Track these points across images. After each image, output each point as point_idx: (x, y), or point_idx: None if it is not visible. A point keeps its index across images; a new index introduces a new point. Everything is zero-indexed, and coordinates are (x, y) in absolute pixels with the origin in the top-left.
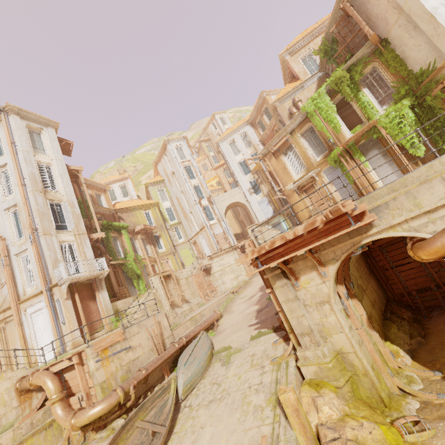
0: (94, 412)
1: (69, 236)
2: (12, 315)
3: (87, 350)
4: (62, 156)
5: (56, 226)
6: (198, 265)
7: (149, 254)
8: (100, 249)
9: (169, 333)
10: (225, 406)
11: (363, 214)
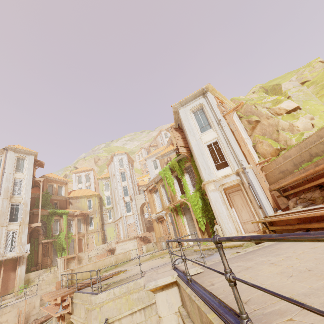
0: None
1: (16, 226)
2: None
3: None
4: (32, 173)
5: (11, 219)
6: (107, 246)
7: (81, 230)
8: (37, 232)
9: (37, 311)
10: None
11: (68, 305)
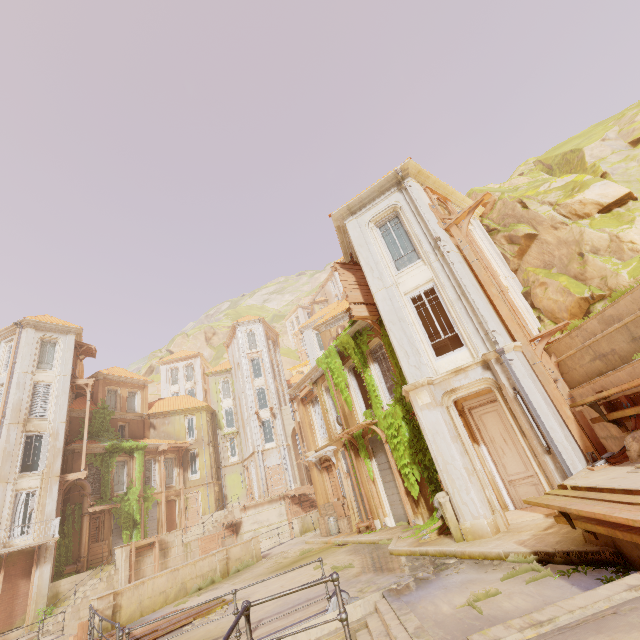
0: None
1: (34, 480)
2: None
3: None
4: (70, 370)
5: (24, 466)
6: (223, 516)
7: (173, 482)
8: (79, 491)
9: None
10: None
11: None
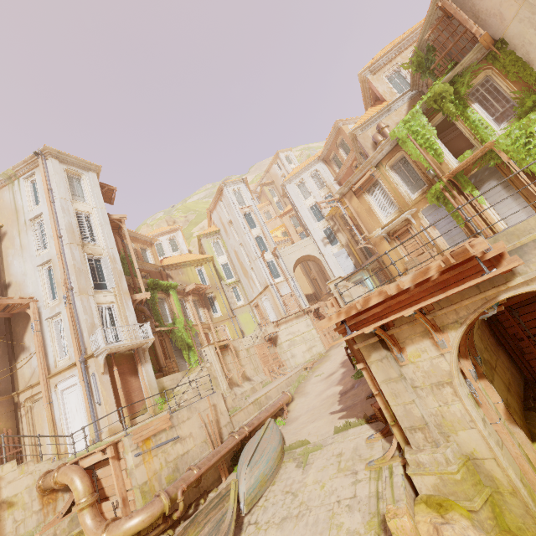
0: (131, 525)
1: (108, 296)
2: (40, 392)
3: (125, 439)
4: (103, 204)
5: (94, 285)
6: (261, 333)
7: (201, 320)
8: (144, 313)
9: (227, 420)
10: (305, 527)
11: (500, 257)
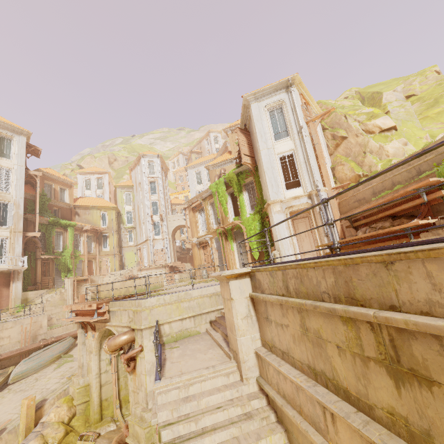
0: None
1: (5, 232)
2: None
3: None
4: (24, 163)
5: None
6: (126, 272)
7: (91, 251)
8: (34, 244)
9: (44, 331)
10: (21, 396)
11: (105, 312)
